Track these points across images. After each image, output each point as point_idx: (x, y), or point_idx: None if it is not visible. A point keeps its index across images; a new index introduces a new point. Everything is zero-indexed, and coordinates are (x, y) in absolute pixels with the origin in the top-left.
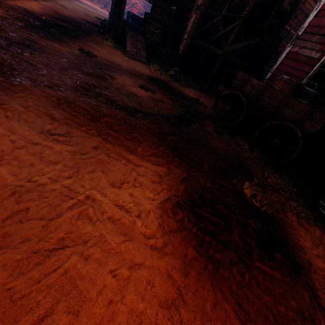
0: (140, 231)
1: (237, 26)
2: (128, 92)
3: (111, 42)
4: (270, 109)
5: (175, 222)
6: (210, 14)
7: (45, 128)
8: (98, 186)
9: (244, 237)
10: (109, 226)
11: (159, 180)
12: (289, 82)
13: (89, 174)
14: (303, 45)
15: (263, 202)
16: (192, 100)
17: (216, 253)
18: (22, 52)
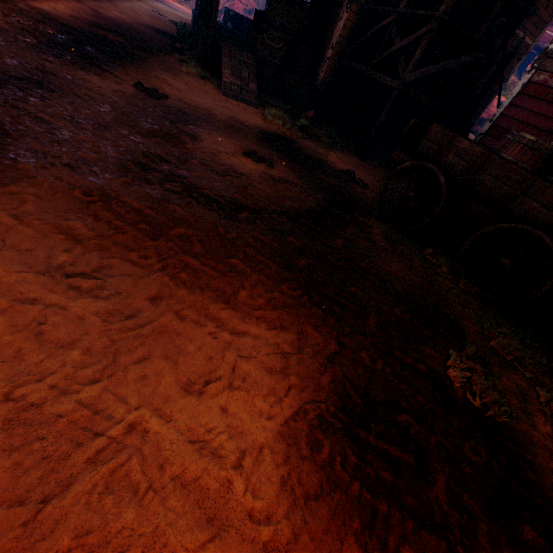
0: (241, 505)
1: (427, 33)
2: (224, 166)
3: (195, 67)
4: (494, 199)
5: (316, 469)
6: (376, 11)
7: (55, 262)
8: (155, 396)
9: (457, 491)
10: (175, 502)
11: (282, 364)
12: (535, 146)
13: (137, 367)
14: None
15: (487, 398)
16: (342, 174)
17: (402, 543)
18: (26, 95)
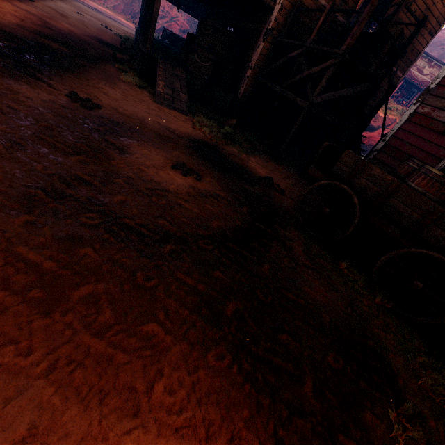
0: None
1: (331, 66)
2: (151, 184)
3: (133, 76)
4: (405, 223)
5: None
6: (287, 43)
7: None
8: None
9: None
10: None
11: None
12: (441, 180)
13: None
14: (439, 106)
15: None
16: (262, 181)
17: None
18: None
